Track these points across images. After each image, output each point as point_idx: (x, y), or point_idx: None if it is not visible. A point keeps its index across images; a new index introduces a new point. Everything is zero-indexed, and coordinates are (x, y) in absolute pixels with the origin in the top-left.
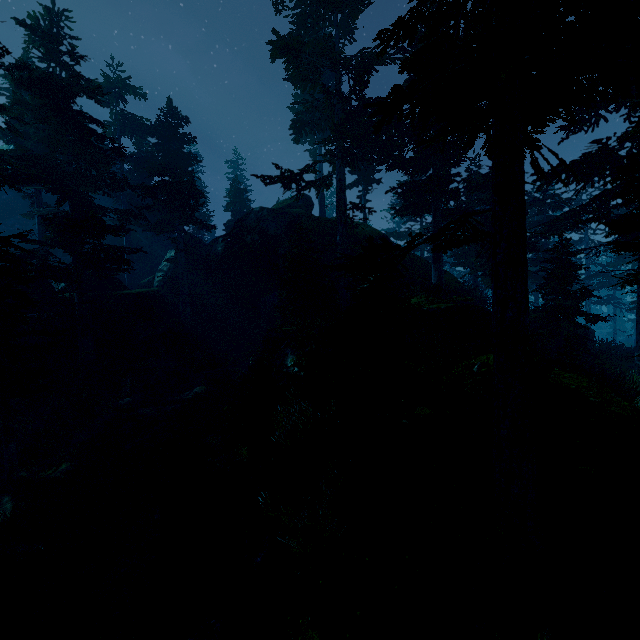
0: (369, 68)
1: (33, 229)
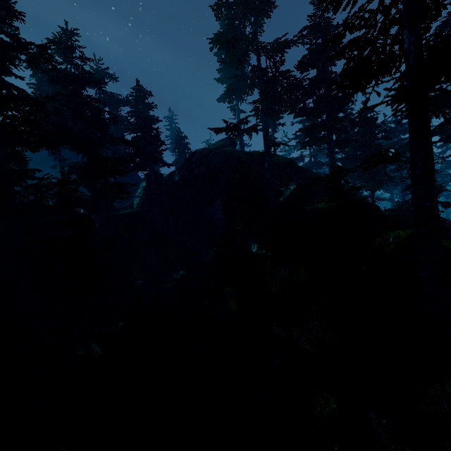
0: (281, 51)
1: (47, 175)
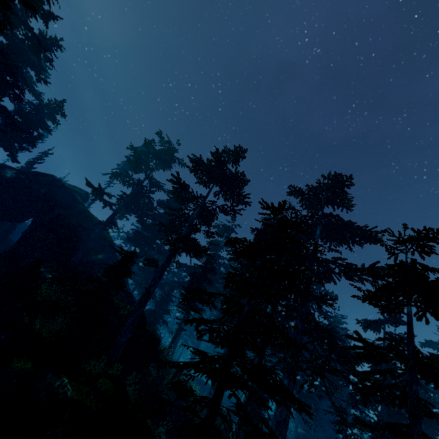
0: (157, 188)
1: None
